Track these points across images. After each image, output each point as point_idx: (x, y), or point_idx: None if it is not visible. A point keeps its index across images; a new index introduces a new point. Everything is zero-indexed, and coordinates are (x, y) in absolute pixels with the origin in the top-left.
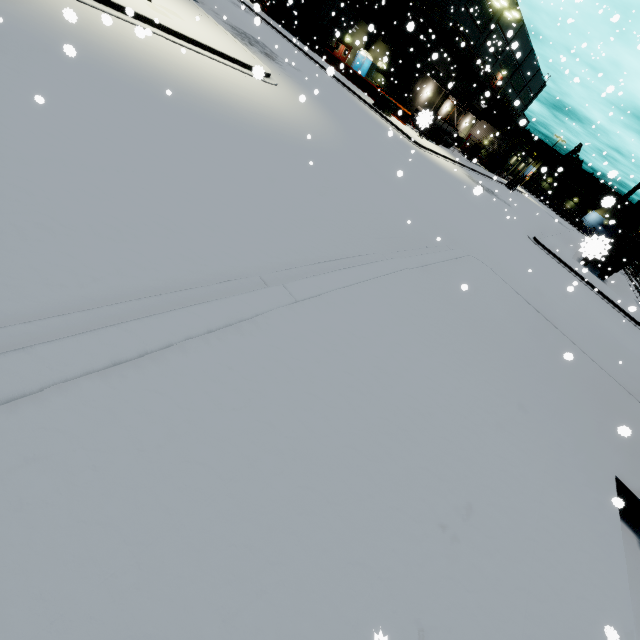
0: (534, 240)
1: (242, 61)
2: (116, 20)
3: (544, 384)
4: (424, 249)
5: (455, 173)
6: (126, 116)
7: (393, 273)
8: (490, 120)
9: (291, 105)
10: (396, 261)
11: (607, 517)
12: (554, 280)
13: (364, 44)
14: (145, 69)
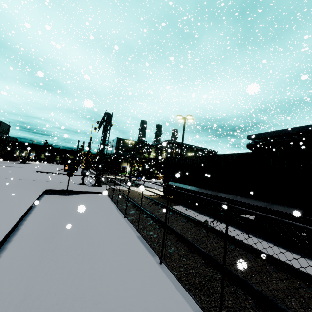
0: (36, 171)
1: None
2: None
3: (26, 186)
4: None
5: None
6: None
7: None
8: None
9: None
10: None
11: (40, 191)
12: (44, 176)
13: None
14: None
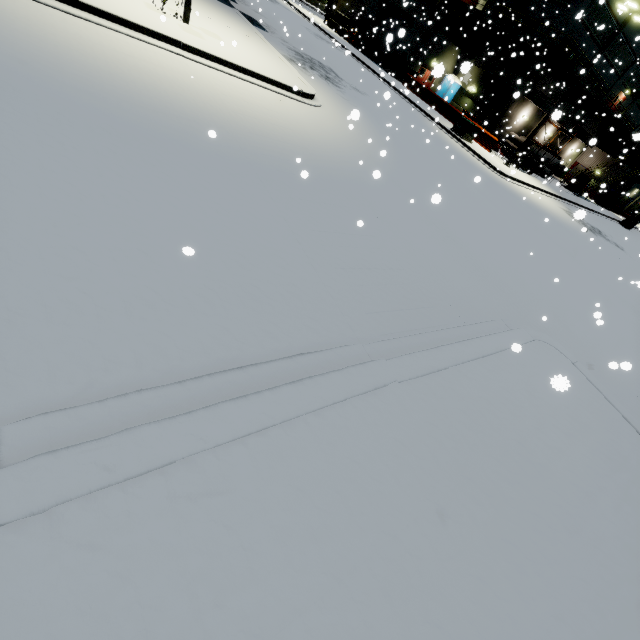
0: None
1: (278, 81)
2: (123, 38)
3: None
4: (455, 329)
5: (547, 208)
6: (5, 133)
7: (354, 396)
8: (605, 147)
9: (327, 127)
10: (373, 368)
11: None
12: None
13: (453, 68)
14: (113, 83)
